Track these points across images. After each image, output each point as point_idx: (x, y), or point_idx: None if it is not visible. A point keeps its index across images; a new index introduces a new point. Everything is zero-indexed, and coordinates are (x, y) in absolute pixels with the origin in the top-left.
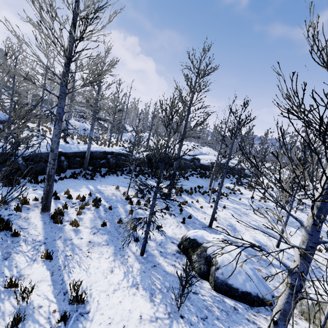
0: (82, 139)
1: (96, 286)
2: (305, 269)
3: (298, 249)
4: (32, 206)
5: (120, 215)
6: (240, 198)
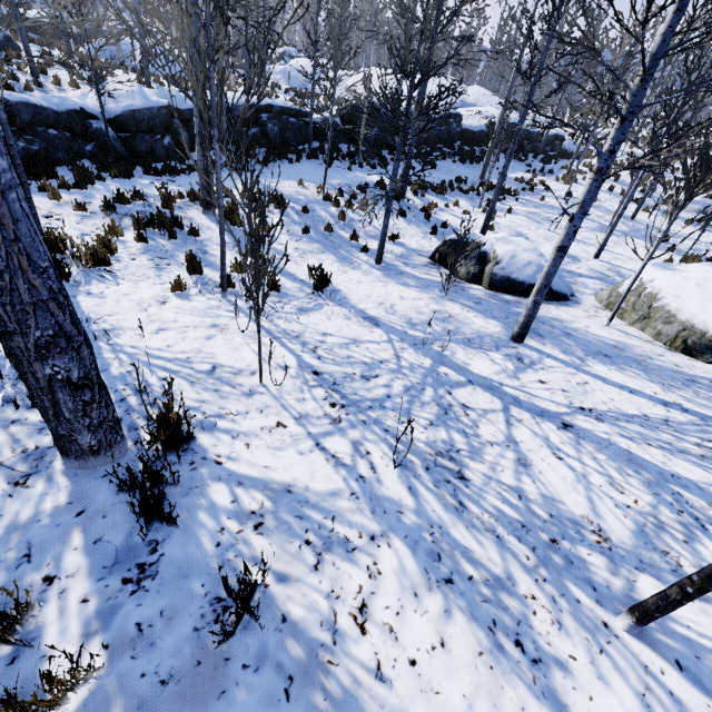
0: (181, 83)
1: (334, 279)
2: (617, 144)
3: (615, 124)
4: (182, 205)
5: (325, 221)
6: (542, 195)
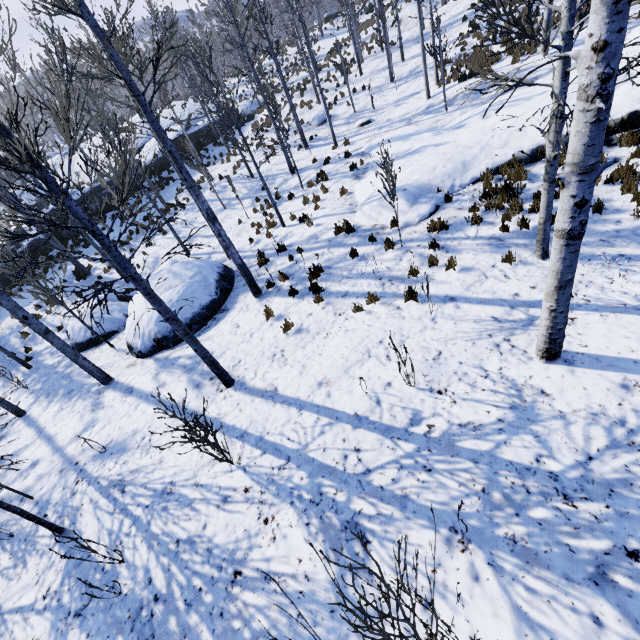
0: None
1: None
2: None
3: None
4: None
5: (14, 347)
6: None
